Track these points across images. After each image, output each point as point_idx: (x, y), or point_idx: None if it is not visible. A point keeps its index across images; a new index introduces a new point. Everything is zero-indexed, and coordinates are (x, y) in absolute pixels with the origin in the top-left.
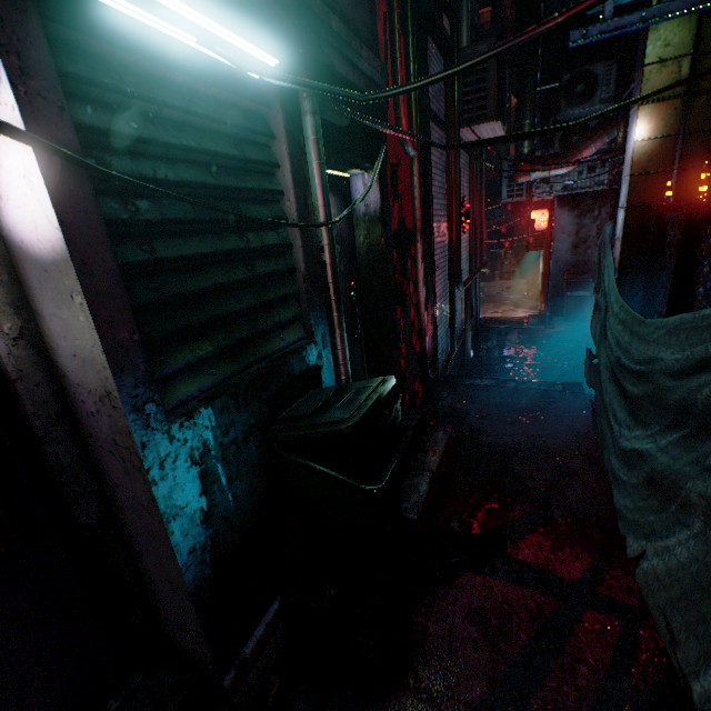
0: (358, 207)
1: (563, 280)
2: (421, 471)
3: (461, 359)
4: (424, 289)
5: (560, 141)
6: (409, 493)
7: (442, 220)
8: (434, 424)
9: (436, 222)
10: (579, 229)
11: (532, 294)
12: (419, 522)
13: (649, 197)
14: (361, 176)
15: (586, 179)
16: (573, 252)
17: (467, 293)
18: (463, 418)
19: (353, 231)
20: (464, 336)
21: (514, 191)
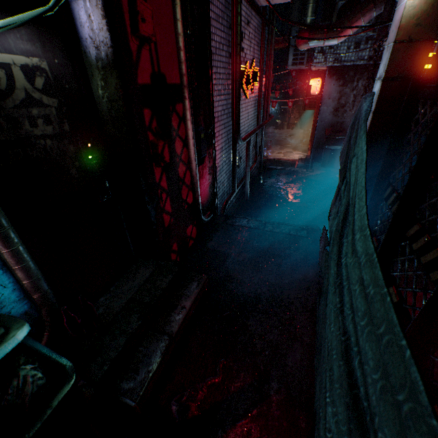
0: (88, 48)
1: (324, 136)
2: (161, 335)
3: (243, 195)
4: (195, 147)
5: (337, 15)
6: (139, 367)
7: (226, 78)
8: (193, 274)
9: (217, 80)
10: (341, 96)
11: (305, 141)
12: (138, 407)
13: (408, 68)
14: (82, 2)
15: (352, 52)
16: (334, 115)
17: (248, 146)
18: (223, 262)
19: (88, 81)
20: (245, 179)
21: (298, 59)
